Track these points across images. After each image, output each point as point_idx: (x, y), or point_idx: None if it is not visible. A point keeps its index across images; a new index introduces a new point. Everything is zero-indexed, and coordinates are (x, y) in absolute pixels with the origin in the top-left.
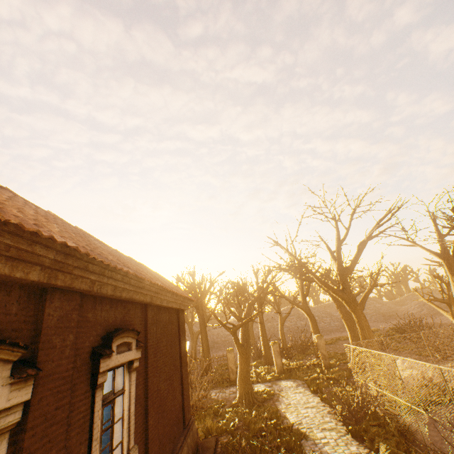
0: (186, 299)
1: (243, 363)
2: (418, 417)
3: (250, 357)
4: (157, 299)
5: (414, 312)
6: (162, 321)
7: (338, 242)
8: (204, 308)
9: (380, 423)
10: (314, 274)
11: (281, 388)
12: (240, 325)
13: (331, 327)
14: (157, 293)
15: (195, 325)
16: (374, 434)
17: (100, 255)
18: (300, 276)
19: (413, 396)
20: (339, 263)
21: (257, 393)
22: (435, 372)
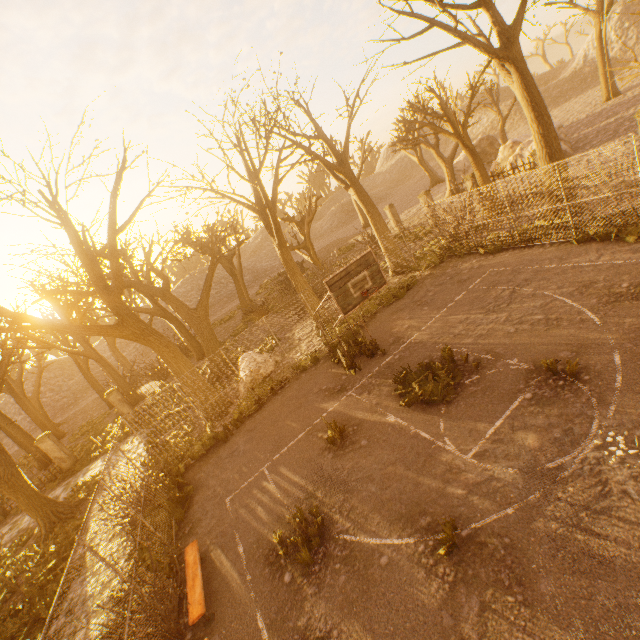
0: None
1: (12, 494)
2: (218, 455)
3: (21, 479)
4: None
5: (327, 228)
6: None
7: (76, 247)
8: None
9: (163, 503)
10: (52, 326)
11: (119, 458)
12: None
13: None
14: None
15: (46, 371)
16: (148, 529)
17: None
18: None
19: (225, 423)
20: (96, 284)
21: (83, 488)
22: (270, 359)
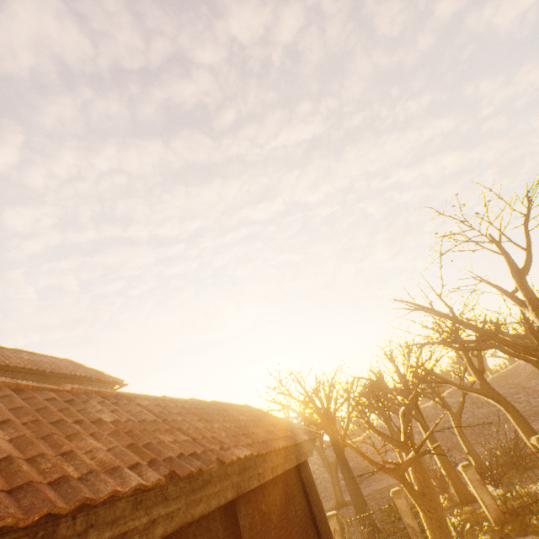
0: (304, 442)
1: (436, 530)
2: None
3: (443, 514)
4: (249, 479)
5: None
6: (274, 509)
7: (518, 274)
8: (332, 424)
9: None
10: (501, 339)
11: None
12: (408, 464)
13: (534, 407)
14: (246, 469)
15: (327, 448)
16: None
17: (27, 485)
18: (464, 345)
19: None
20: (537, 308)
21: None
22: None
